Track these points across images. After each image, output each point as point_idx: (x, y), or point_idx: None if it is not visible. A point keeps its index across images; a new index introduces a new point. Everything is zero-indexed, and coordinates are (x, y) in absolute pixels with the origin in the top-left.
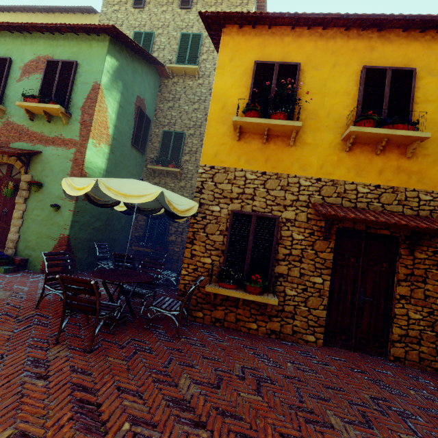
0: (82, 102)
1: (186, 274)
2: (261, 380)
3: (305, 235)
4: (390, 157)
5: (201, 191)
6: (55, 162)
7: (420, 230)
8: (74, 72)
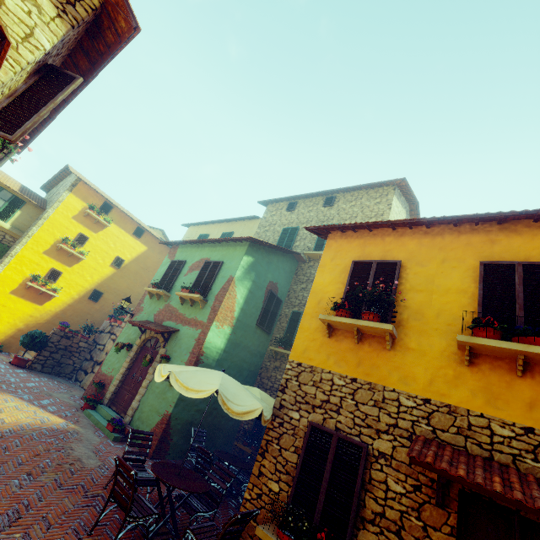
0: (217, 291)
1: (248, 498)
2: None
3: (407, 486)
4: None
5: (284, 391)
6: (184, 340)
7: None
8: (219, 269)
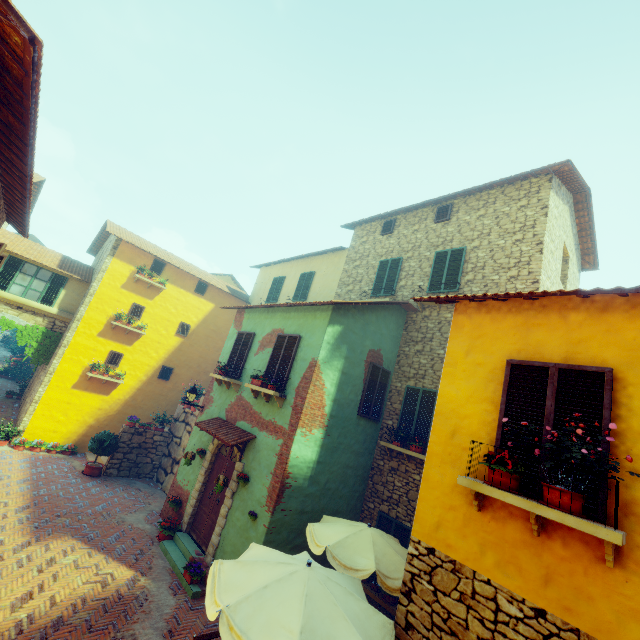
0: (298, 382)
1: None
2: None
3: None
4: None
5: (410, 596)
6: (264, 452)
7: None
8: (296, 348)
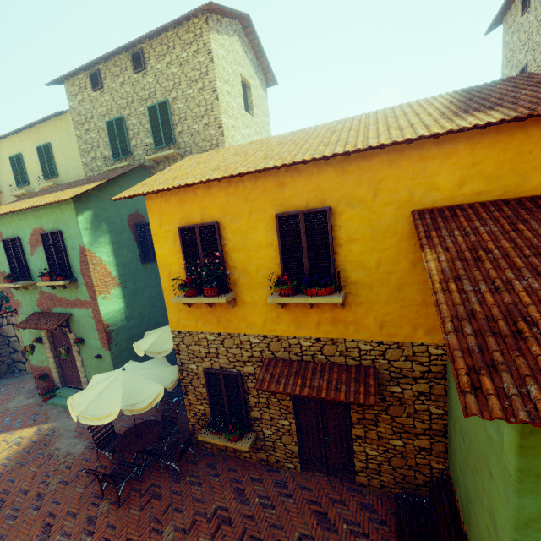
0: (79, 267)
1: (190, 417)
2: (222, 522)
3: None
4: (324, 308)
5: (179, 353)
6: (84, 321)
7: (338, 401)
8: (62, 241)
